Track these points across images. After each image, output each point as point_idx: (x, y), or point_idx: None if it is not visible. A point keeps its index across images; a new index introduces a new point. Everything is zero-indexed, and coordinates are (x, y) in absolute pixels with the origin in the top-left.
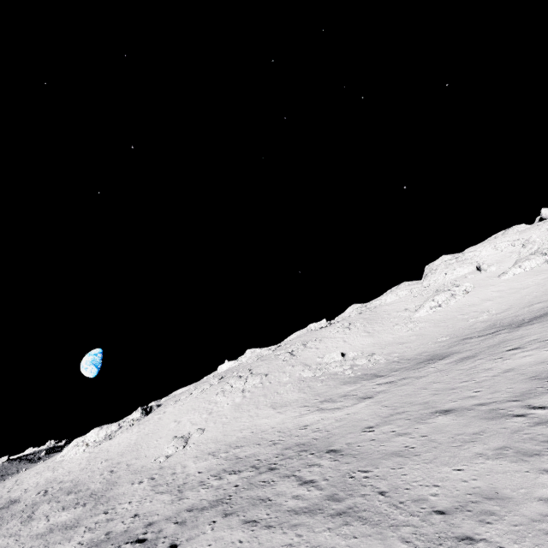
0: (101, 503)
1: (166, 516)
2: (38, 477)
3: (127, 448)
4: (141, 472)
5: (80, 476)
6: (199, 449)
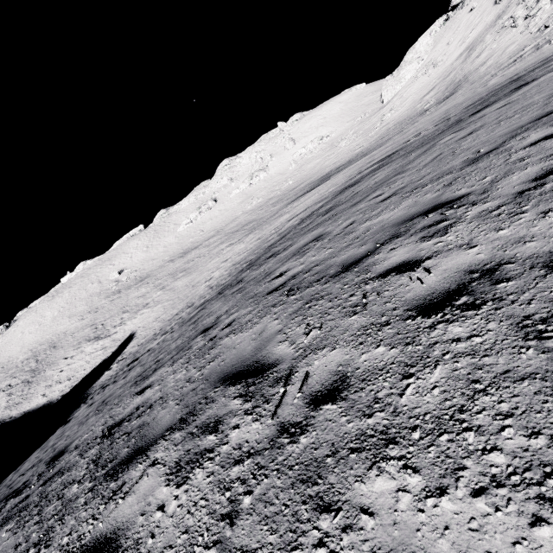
0: None
1: None
2: None
3: None
4: None
5: None
6: (28, 348)
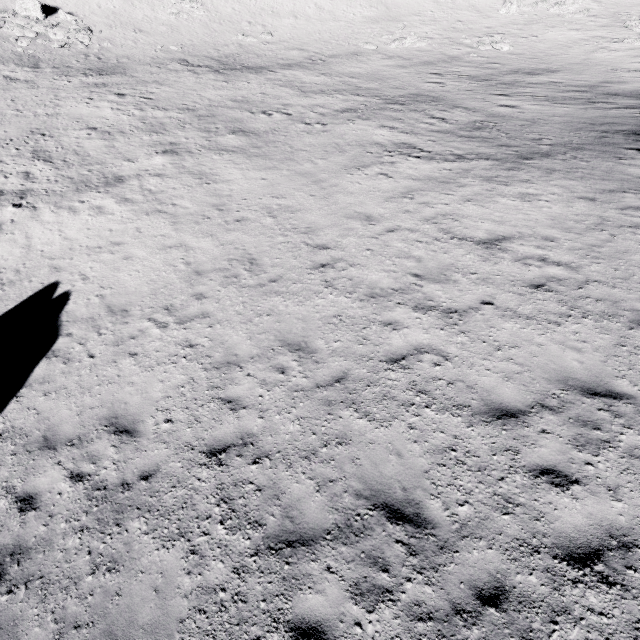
0: None
1: None
2: None
3: None
4: None
5: None
6: None
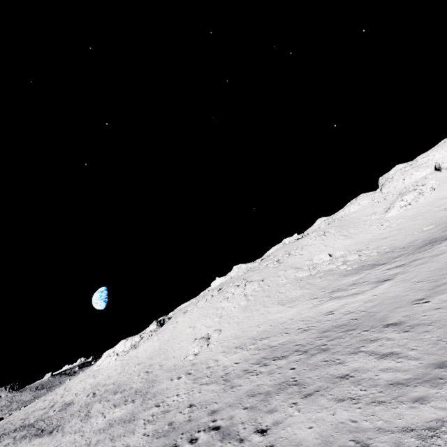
0: (149, 399)
1: (227, 403)
2: (82, 383)
3: (153, 353)
4: (175, 369)
5: (120, 379)
6: (223, 346)
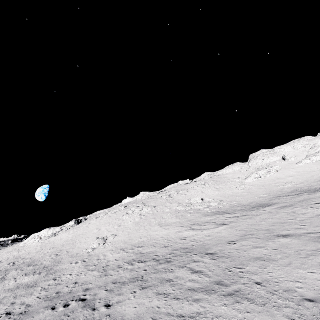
0: (51, 274)
1: (98, 285)
2: (8, 254)
3: (66, 242)
4: (76, 257)
5: (36, 256)
6: (113, 246)
